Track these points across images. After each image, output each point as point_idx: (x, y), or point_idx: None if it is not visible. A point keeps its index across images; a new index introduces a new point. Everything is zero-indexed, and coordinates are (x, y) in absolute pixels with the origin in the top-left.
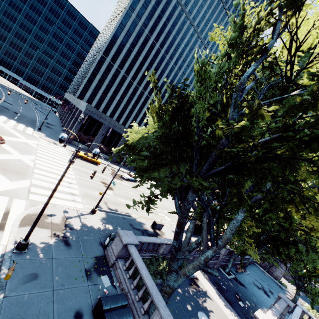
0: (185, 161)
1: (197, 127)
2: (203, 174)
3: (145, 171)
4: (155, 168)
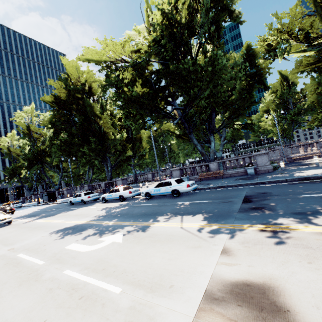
0: (16, 176)
1: (13, 171)
2: (18, 176)
3: (9, 182)
4: (11, 180)
